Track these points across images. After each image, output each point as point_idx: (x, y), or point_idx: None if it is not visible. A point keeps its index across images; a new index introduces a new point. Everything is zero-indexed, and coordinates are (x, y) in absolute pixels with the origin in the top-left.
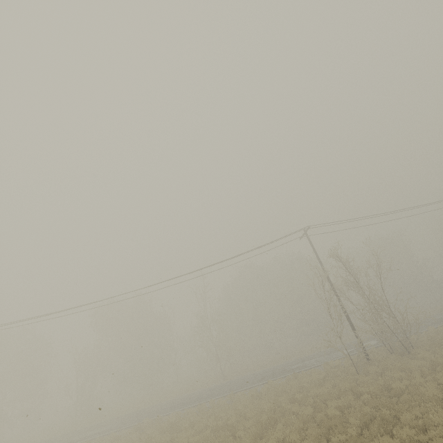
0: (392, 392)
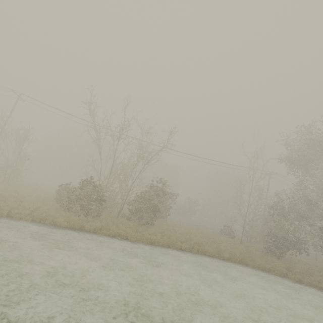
0: None
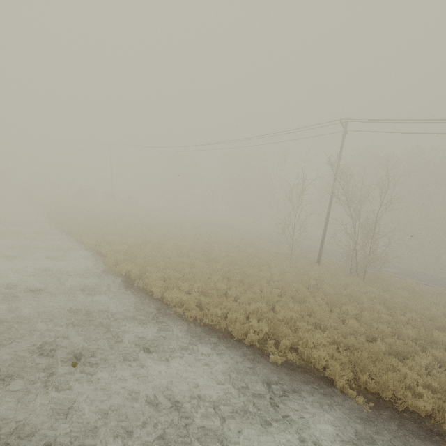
0: (254, 265)
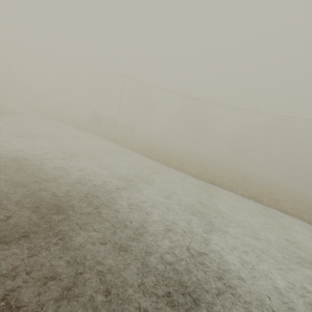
0: None
